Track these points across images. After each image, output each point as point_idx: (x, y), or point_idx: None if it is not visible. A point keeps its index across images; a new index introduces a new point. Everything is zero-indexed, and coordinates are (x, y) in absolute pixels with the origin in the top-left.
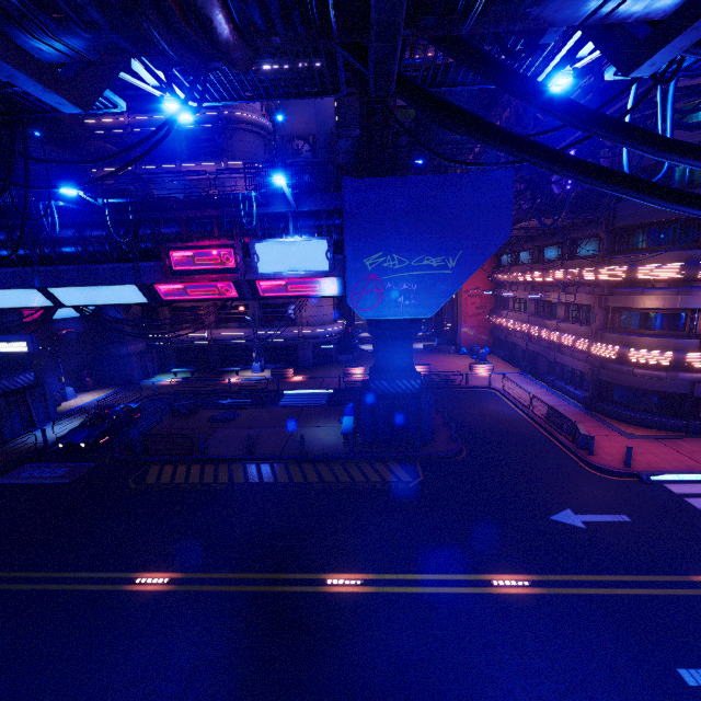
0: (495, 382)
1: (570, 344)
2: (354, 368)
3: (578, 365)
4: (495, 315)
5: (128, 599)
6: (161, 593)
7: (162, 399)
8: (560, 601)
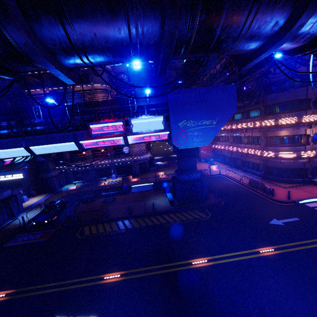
0: (221, 172)
1: (252, 153)
2: (159, 172)
3: (257, 161)
4: (214, 144)
5: (104, 287)
6: (119, 281)
7: (73, 196)
8: (288, 254)
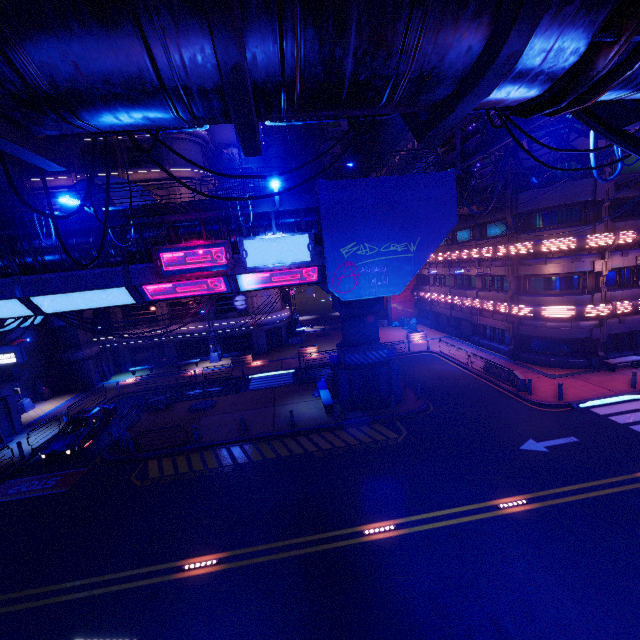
0: (432, 347)
1: (491, 308)
2: (308, 348)
3: (500, 324)
4: (418, 291)
5: (184, 586)
6: (214, 573)
7: (129, 398)
8: (554, 510)
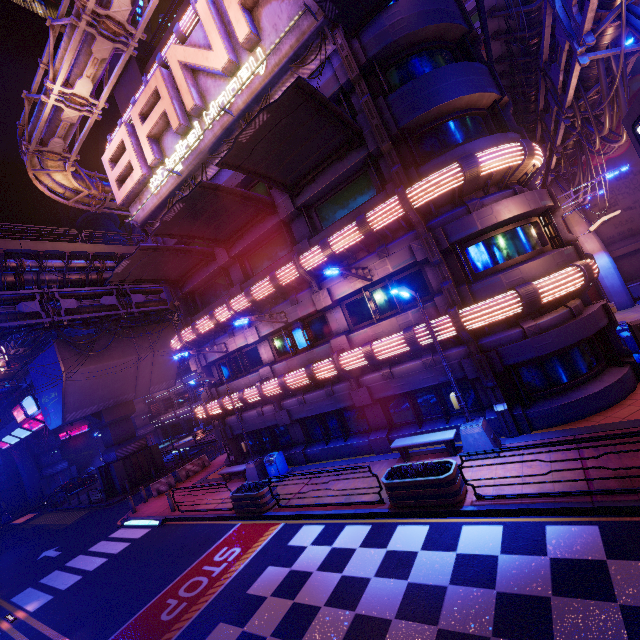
0: None
1: None
2: None
3: None
4: None
5: None
6: None
7: None
8: None
